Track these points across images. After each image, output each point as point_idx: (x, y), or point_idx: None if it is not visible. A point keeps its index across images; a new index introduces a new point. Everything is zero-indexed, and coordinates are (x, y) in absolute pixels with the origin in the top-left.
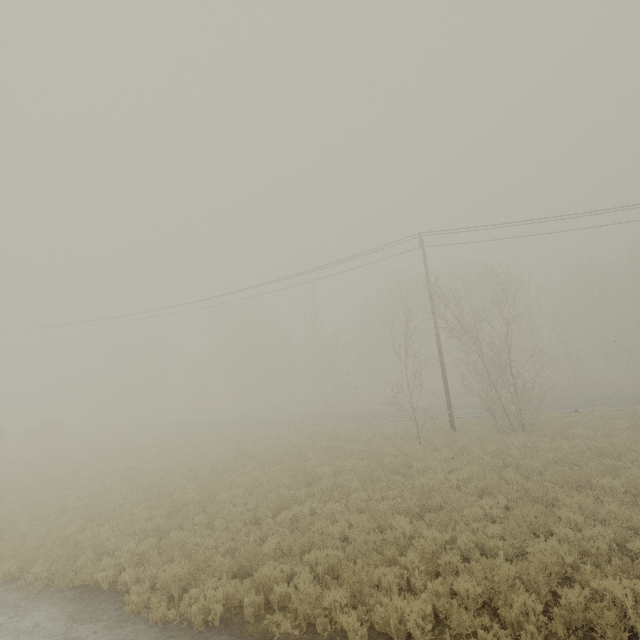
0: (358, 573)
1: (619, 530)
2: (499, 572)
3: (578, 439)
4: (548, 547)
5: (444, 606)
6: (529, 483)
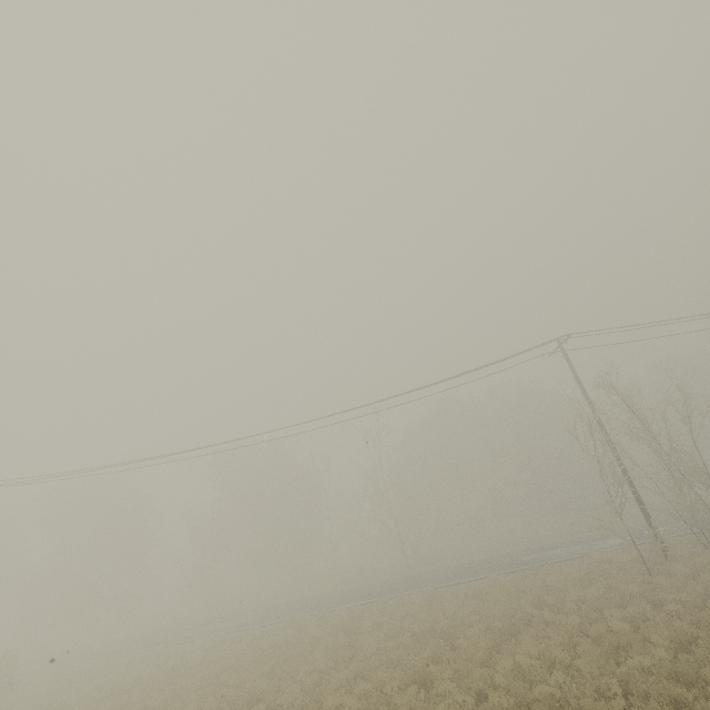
0: None
1: None
2: None
3: None
4: None
5: None
6: None
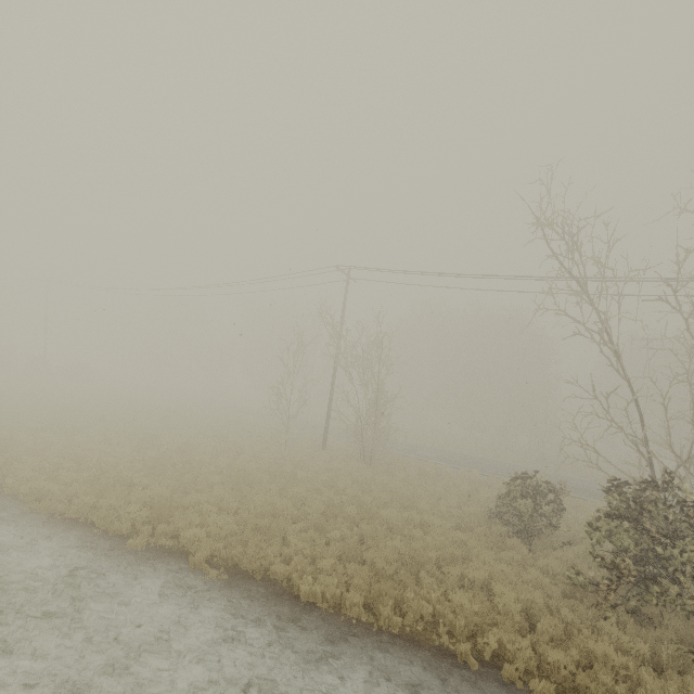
0: (53, 470)
1: (224, 503)
2: (101, 486)
3: (390, 479)
4: (158, 491)
5: (69, 495)
6: (250, 476)
